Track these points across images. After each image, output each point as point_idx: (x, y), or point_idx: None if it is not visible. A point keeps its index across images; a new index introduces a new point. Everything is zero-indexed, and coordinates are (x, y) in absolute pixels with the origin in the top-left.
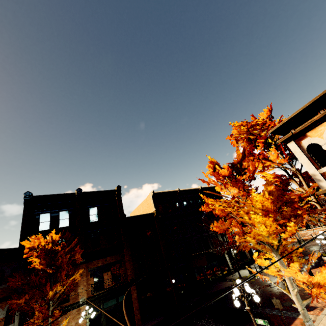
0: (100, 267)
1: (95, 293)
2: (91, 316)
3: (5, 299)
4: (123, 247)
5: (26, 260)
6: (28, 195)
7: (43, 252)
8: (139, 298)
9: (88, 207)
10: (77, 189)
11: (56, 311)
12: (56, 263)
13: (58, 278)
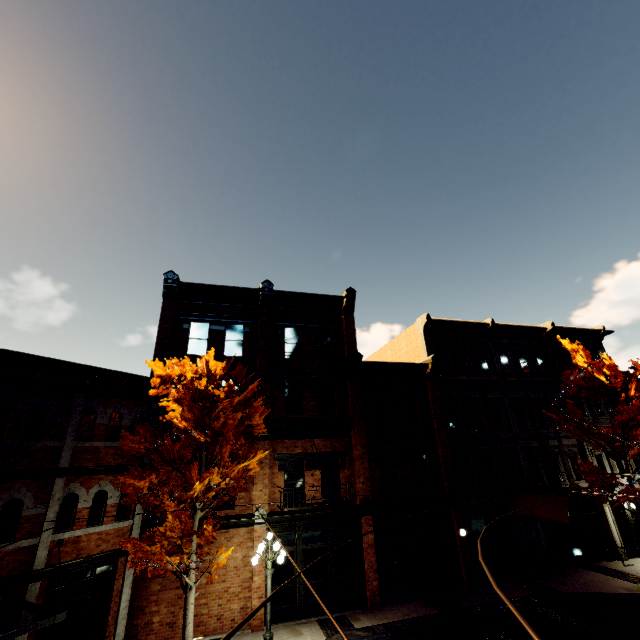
0: (298, 456)
1: (287, 508)
2: (278, 558)
3: (120, 470)
4: (350, 427)
5: (161, 406)
6: (171, 279)
7: (189, 394)
8: (376, 544)
9: (282, 325)
10: (263, 282)
11: (207, 526)
12: (213, 424)
13: (215, 458)
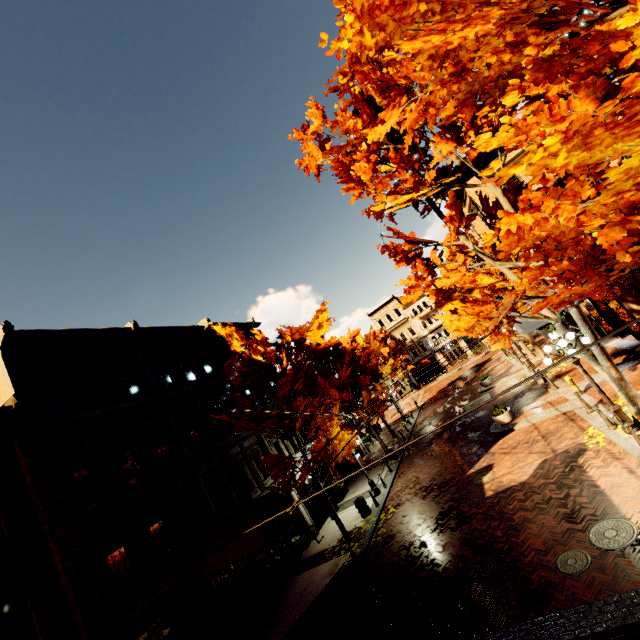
0: None
1: None
2: None
3: None
4: None
5: None
6: None
7: None
8: None
9: None
10: None
11: None
12: None
13: None
